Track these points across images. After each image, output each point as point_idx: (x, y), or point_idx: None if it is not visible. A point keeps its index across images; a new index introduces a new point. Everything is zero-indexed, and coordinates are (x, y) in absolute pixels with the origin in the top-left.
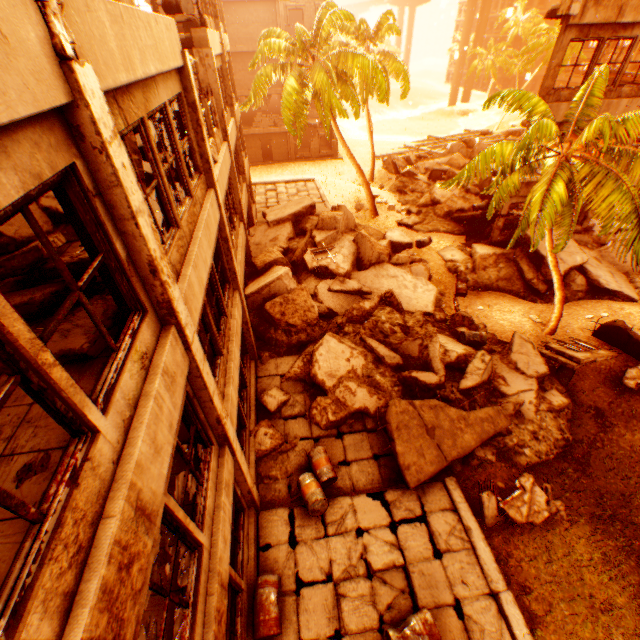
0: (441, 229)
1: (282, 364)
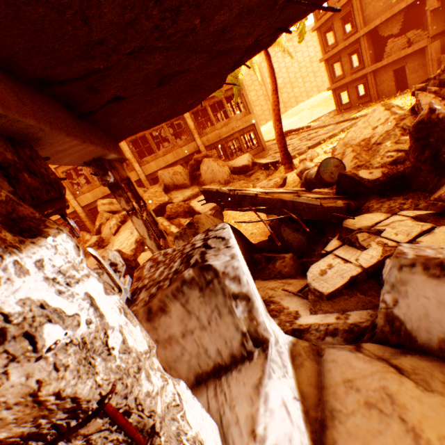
0: None
1: None
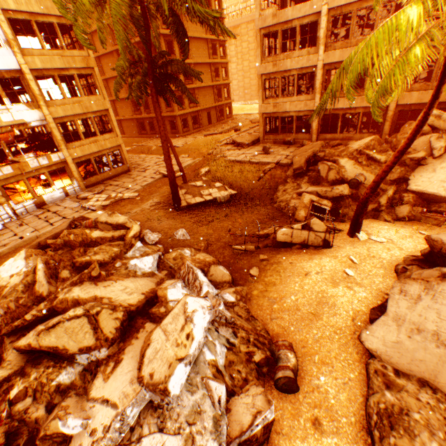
0: None
1: None
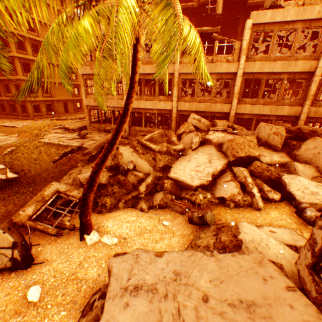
0: None
1: None
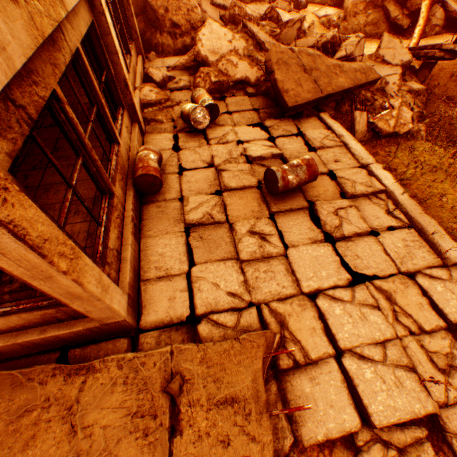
0: (316, 1)
1: (168, 61)
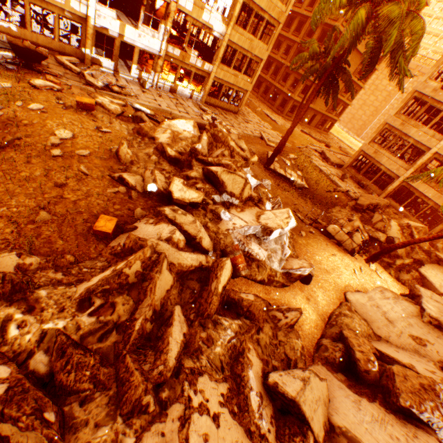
0: None
1: None
